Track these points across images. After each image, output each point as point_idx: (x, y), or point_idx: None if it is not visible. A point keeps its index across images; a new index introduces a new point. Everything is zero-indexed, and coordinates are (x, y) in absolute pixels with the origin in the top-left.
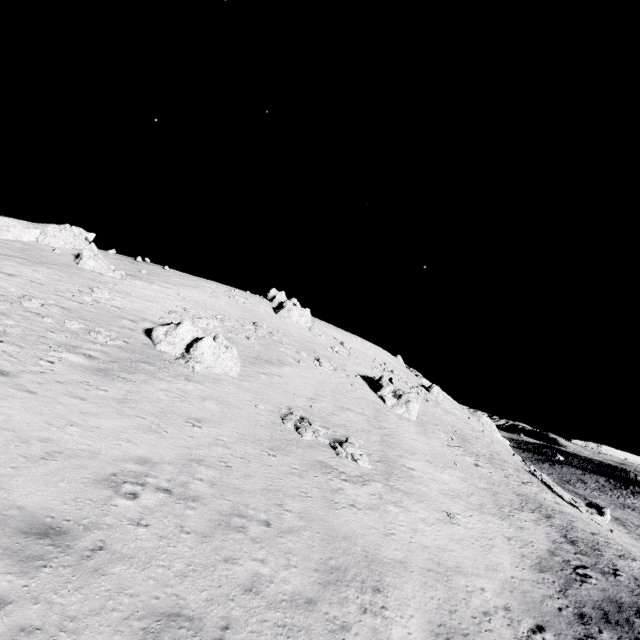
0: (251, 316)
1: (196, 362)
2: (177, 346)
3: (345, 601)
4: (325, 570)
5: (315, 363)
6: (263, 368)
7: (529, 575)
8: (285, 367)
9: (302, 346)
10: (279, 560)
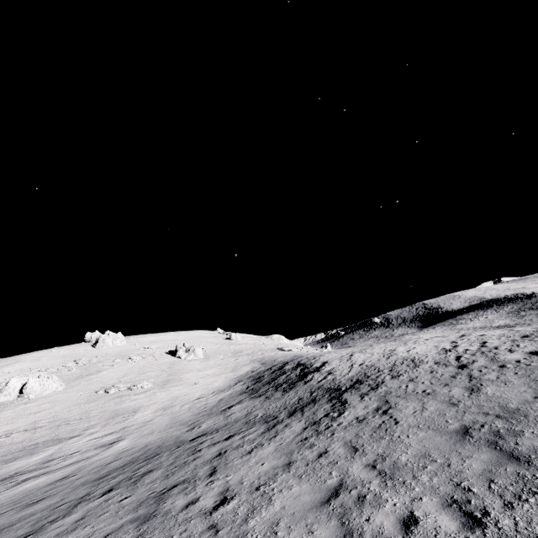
0: (72, 358)
1: (29, 394)
2: (12, 394)
3: (116, 419)
4: (109, 417)
5: (128, 361)
6: (84, 379)
7: (226, 383)
8: (102, 372)
9: (118, 356)
10: (85, 423)
